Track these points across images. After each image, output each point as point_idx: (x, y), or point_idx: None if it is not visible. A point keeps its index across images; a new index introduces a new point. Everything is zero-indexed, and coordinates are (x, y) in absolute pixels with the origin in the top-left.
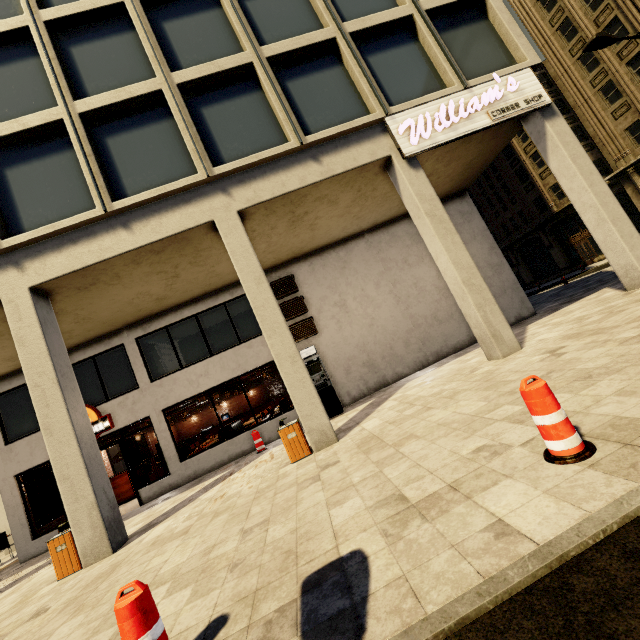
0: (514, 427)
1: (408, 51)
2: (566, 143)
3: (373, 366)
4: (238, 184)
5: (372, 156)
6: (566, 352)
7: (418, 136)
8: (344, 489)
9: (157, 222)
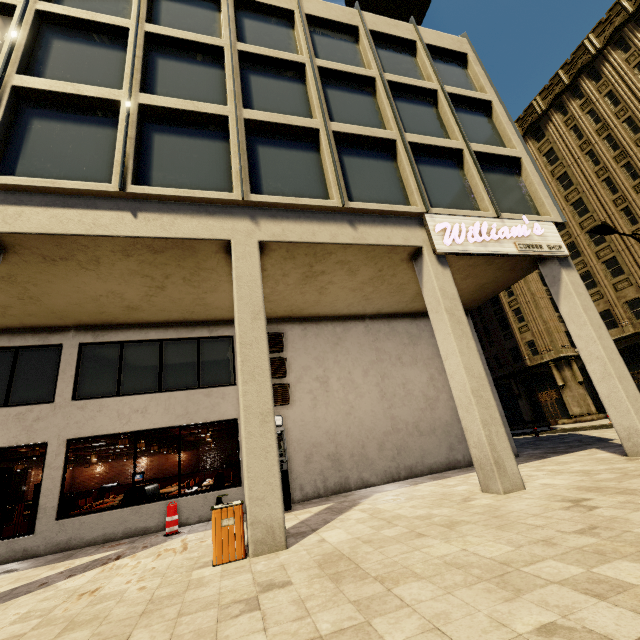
0: (593, 602)
1: (453, 174)
2: (579, 293)
3: (338, 462)
4: (269, 217)
5: (405, 241)
6: (598, 506)
7: (452, 239)
8: None
9: (170, 220)
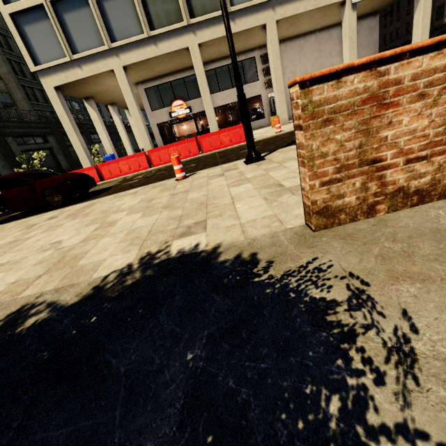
0: None
1: None
2: (425, 7)
3: None
4: (279, 5)
5: None
6: None
7: None
8: None
9: (245, 20)
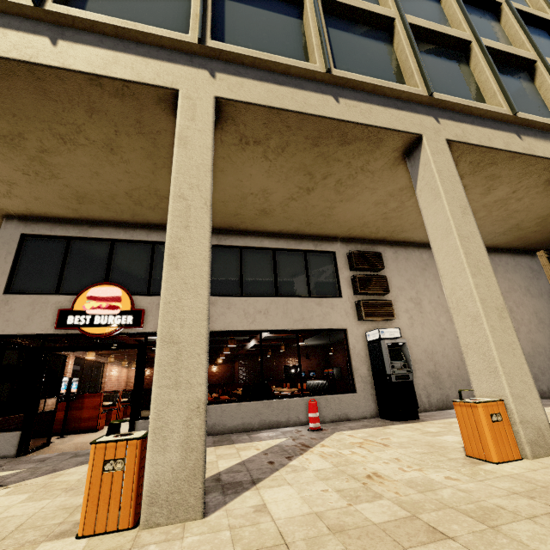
0: None
1: None
2: None
3: (438, 380)
4: (448, 118)
5: None
6: None
7: None
8: None
9: (367, 109)
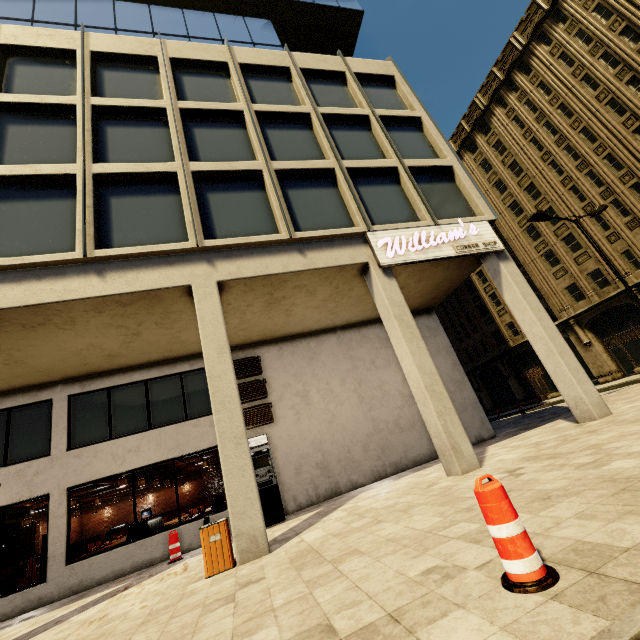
0: (470, 547)
1: (392, 190)
2: (517, 282)
3: (327, 469)
4: (224, 258)
5: (352, 260)
6: (524, 473)
7: (394, 251)
8: (260, 614)
9: (134, 276)
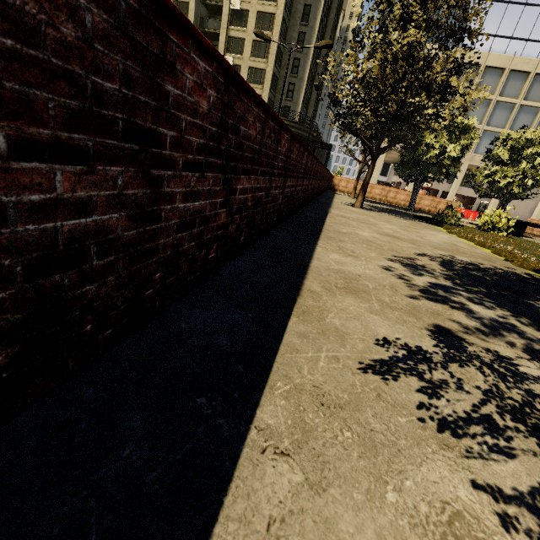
0: None
1: None
2: None
3: None
4: None
5: None
6: None
7: None
8: None
9: None
